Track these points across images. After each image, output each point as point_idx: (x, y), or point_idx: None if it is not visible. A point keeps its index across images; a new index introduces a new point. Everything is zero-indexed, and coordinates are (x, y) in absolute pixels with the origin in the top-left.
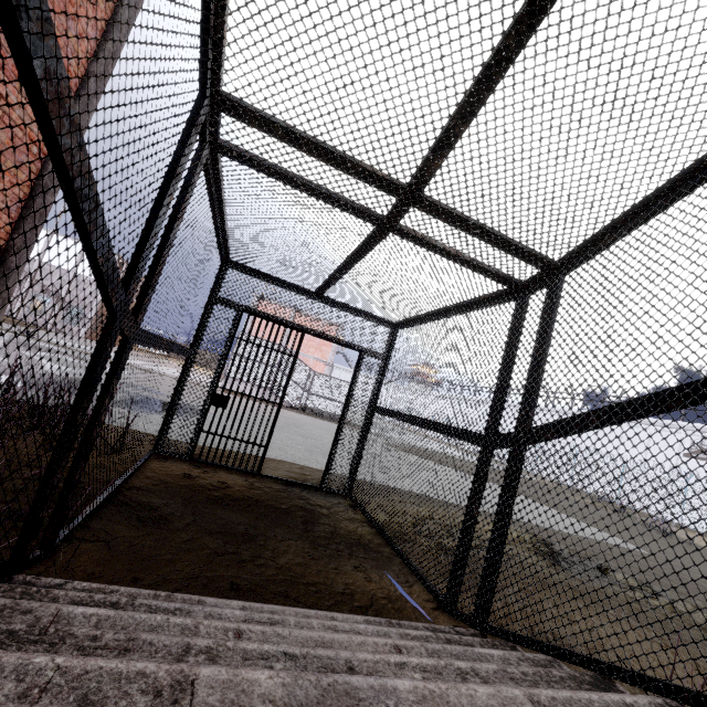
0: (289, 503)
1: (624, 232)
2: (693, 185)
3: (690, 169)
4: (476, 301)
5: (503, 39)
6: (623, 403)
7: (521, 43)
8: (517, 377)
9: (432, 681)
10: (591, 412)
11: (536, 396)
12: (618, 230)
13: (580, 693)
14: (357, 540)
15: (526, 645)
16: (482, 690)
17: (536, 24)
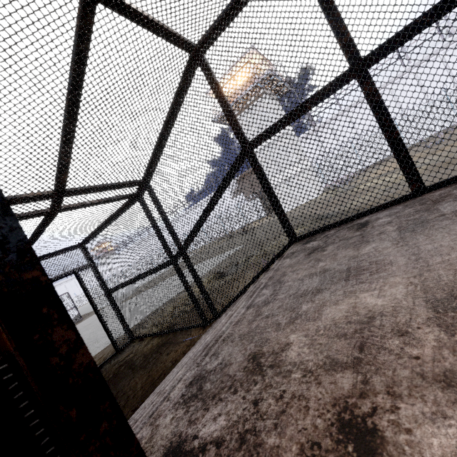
0: (111, 372)
1: (158, 160)
2: (166, 138)
3: (162, 134)
4: (120, 210)
5: (65, 126)
6: (199, 219)
7: (74, 125)
8: (164, 231)
9: (213, 331)
10: (194, 227)
11: (175, 233)
12: (155, 160)
13: (240, 299)
14: (157, 347)
15: (229, 306)
16: (223, 320)
17: (76, 118)
